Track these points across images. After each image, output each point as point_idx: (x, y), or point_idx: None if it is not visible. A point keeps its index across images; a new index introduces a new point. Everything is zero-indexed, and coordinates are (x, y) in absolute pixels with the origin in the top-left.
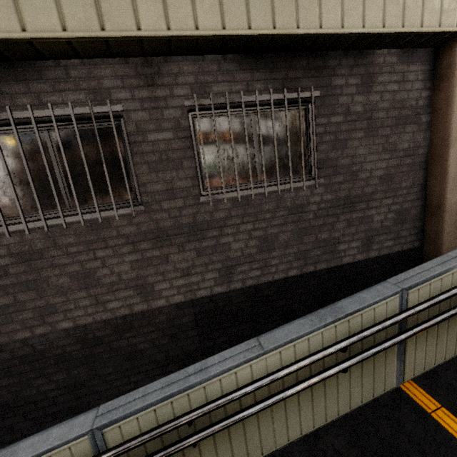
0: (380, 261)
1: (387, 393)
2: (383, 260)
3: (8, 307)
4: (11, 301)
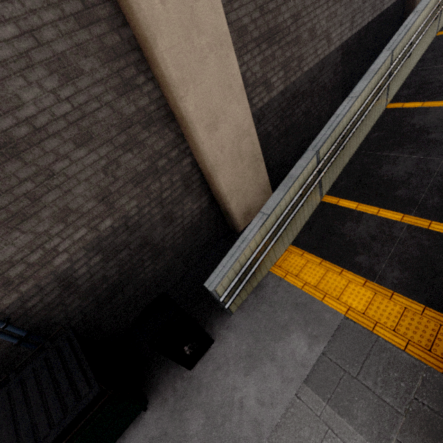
0: (394, 7)
1: (433, 39)
2: (394, 6)
3: (289, 59)
4: (290, 54)
